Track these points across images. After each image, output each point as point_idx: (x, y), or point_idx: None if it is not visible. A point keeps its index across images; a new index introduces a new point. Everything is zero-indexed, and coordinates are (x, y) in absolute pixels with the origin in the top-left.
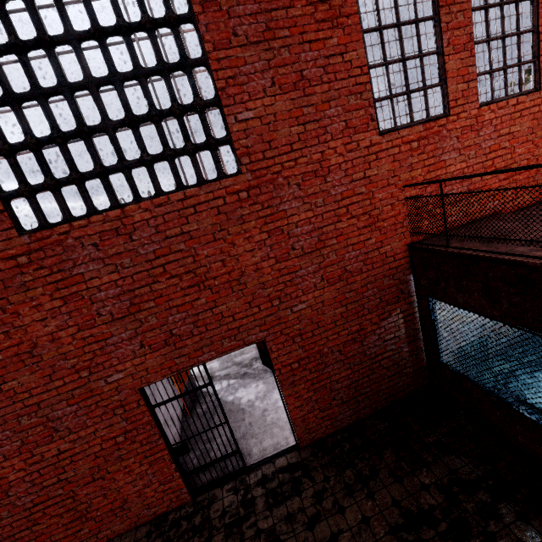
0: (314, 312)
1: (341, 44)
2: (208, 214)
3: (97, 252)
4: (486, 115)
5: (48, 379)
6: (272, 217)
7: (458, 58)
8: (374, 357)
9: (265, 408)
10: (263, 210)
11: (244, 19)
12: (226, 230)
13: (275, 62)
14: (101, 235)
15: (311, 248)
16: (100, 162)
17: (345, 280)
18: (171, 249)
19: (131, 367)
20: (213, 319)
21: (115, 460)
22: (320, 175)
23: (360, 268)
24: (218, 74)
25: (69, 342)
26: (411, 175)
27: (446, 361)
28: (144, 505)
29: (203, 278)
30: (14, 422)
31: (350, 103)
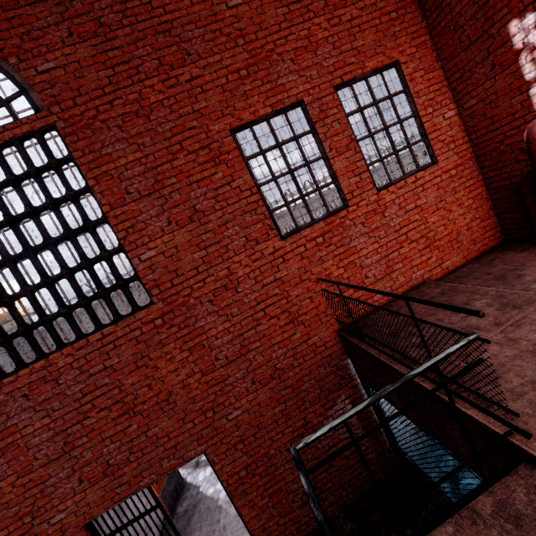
0: (252, 416)
1: (227, 175)
2: (128, 346)
3: (28, 402)
4: (387, 197)
5: None
6: (190, 335)
7: (344, 158)
8: (328, 449)
9: None
10: (181, 331)
11: (134, 179)
12: (147, 356)
13: (168, 205)
14: (30, 386)
15: (235, 355)
16: (23, 322)
17: (277, 378)
18: (97, 384)
19: (73, 504)
20: (148, 442)
21: None
22: (231, 288)
23: (291, 363)
24: (118, 227)
25: (9, 491)
26: (323, 267)
27: (404, 446)
28: None
29: (132, 405)
30: None
31: (246, 220)
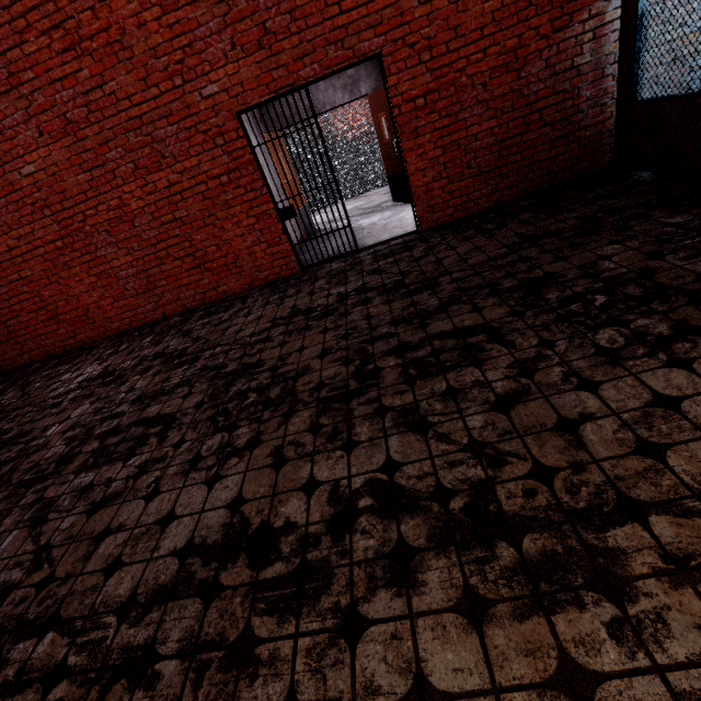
0: (452, 7)
1: None
2: None
3: None
4: None
5: (144, 85)
6: None
7: None
8: (534, 103)
9: (388, 223)
10: None
11: None
12: None
13: None
14: None
15: None
16: None
17: None
18: None
19: (225, 78)
20: (314, 9)
21: (223, 206)
22: None
23: None
24: None
25: (155, 31)
26: None
27: (645, 98)
28: (255, 266)
29: None
30: (124, 138)
31: None
